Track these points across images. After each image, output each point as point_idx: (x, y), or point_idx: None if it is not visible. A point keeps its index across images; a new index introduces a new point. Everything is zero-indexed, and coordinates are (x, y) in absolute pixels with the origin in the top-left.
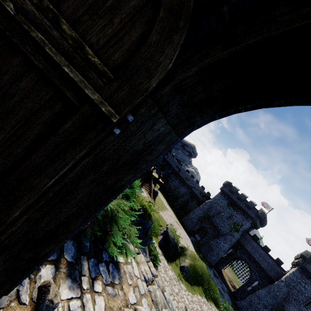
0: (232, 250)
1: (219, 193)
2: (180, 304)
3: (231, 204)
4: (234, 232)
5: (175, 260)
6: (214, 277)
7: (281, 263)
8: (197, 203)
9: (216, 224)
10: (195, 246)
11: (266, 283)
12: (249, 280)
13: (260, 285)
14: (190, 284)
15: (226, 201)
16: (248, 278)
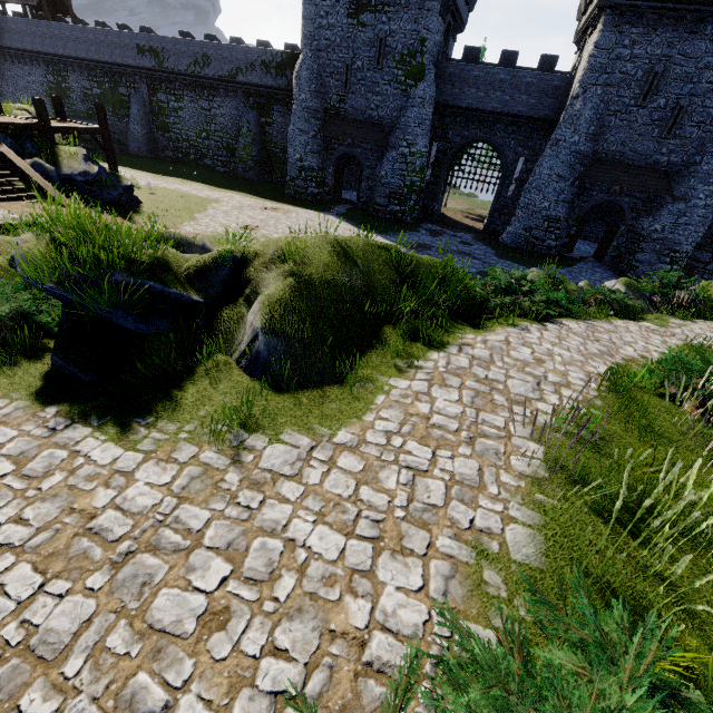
0: (437, 147)
1: (306, 1)
2: (252, 704)
3: (357, 4)
4: (417, 87)
5: (204, 358)
6: (434, 241)
7: (553, 64)
8: (284, 112)
9: (363, 115)
10: (356, 219)
11: (539, 144)
12: (503, 174)
13: (529, 163)
14: (331, 378)
15: (340, 11)
16: (498, 174)
